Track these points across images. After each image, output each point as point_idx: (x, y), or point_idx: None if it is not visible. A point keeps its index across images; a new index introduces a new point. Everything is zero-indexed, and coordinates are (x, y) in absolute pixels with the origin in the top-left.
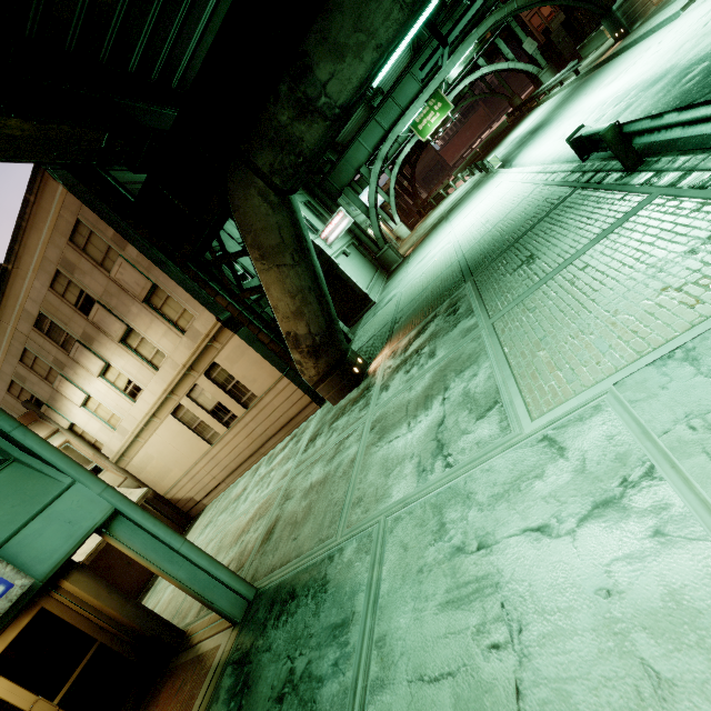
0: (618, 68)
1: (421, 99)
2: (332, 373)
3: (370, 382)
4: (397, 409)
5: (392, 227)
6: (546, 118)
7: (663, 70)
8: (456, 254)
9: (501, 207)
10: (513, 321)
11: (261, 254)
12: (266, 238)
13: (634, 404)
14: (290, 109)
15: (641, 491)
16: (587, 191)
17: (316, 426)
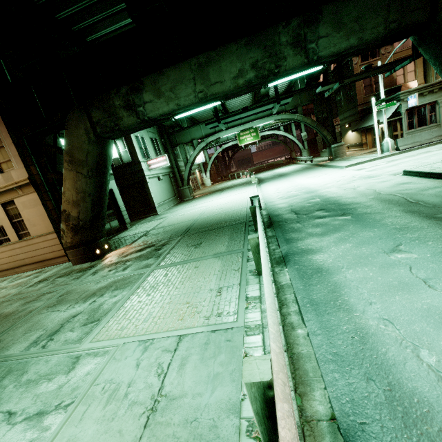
0: (316, 173)
1: (239, 128)
2: (81, 247)
3: (97, 263)
4: (80, 291)
5: (204, 176)
6: (288, 173)
7: (315, 189)
8: (198, 216)
9: (232, 205)
10: (157, 275)
11: (70, 160)
12: (77, 153)
13: (113, 360)
14: (122, 101)
15: (55, 414)
16: (243, 226)
17: (53, 272)
